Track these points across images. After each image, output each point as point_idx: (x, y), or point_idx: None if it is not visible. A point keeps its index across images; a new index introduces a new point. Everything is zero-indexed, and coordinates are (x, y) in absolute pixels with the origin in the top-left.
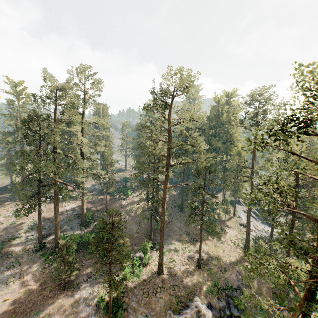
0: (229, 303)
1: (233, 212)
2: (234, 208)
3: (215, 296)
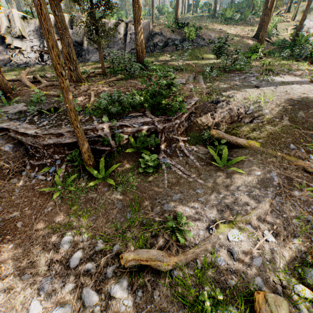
0: (184, 40)
1: (294, 13)
2: (298, 4)
3: (172, 32)
